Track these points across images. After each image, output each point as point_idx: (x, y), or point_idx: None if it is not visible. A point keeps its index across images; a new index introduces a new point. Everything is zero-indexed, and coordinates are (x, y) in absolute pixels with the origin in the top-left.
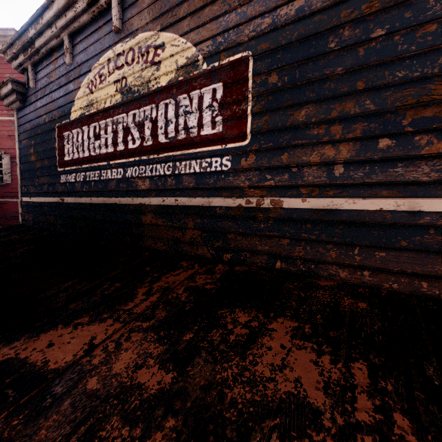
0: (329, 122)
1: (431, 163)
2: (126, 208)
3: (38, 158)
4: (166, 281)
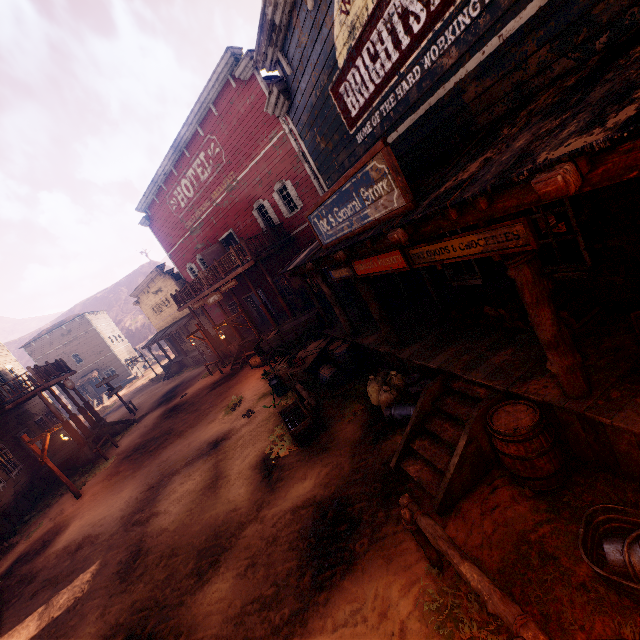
0: None
1: None
2: (440, 106)
3: (327, 141)
4: (527, 111)
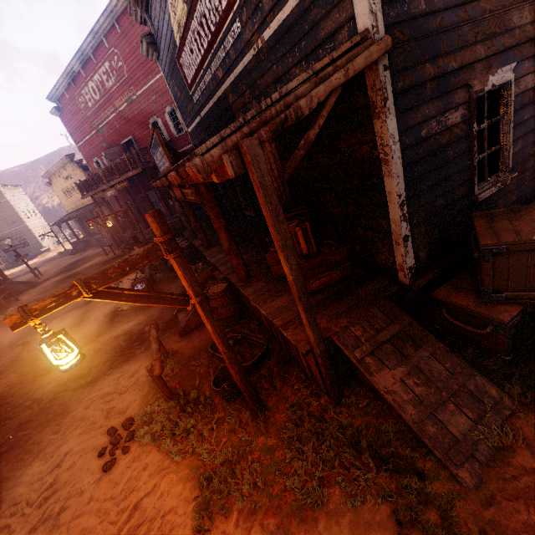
0: None
1: None
2: (221, 99)
3: (180, 93)
4: None
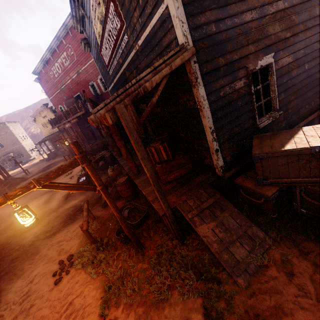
0: (131, 2)
1: (148, 3)
2: (123, 74)
3: (103, 69)
4: None
